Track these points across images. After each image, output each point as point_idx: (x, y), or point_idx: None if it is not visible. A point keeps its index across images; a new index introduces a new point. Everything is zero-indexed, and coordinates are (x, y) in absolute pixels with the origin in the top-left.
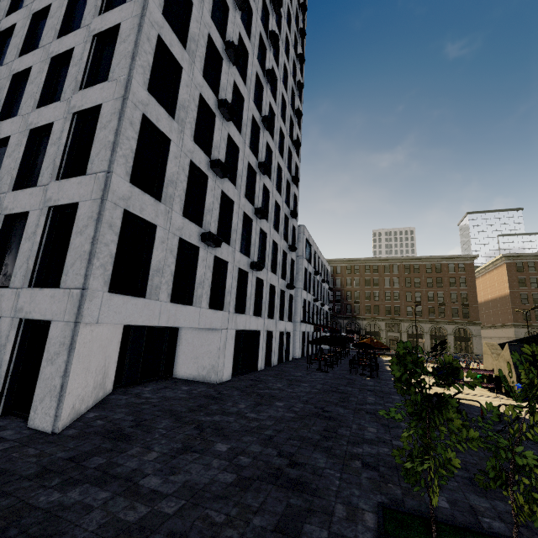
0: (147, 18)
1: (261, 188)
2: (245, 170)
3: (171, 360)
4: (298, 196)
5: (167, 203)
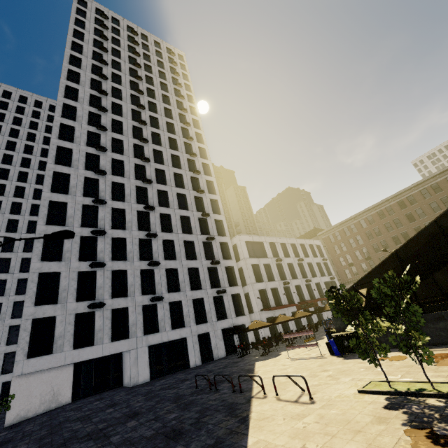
0: (37, 234)
1: (160, 245)
2: (137, 245)
3: (121, 375)
4: (223, 219)
5: (63, 302)
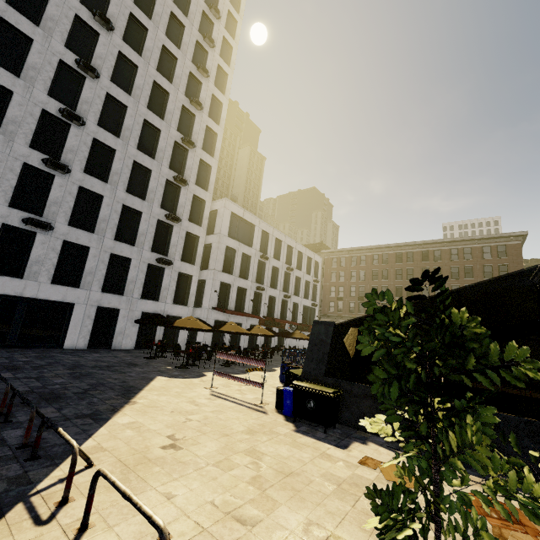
0: None
1: (85, 143)
2: (34, 117)
3: None
4: (213, 165)
5: None
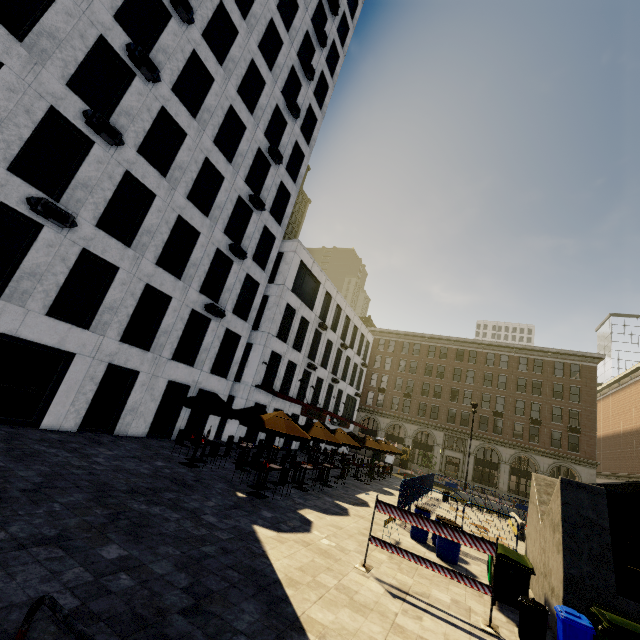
0: None
1: (149, 109)
2: (85, 42)
3: None
4: (293, 193)
5: None
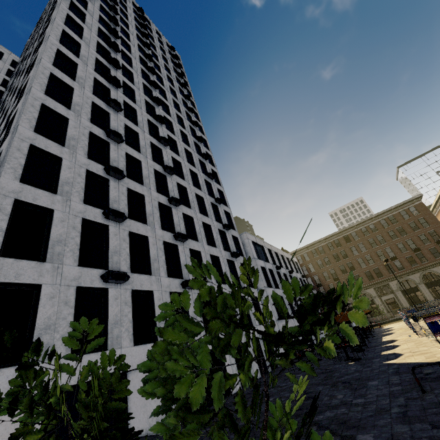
0: (17, 137)
1: (180, 217)
2: (156, 208)
3: None
4: (229, 212)
5: (55, 261)
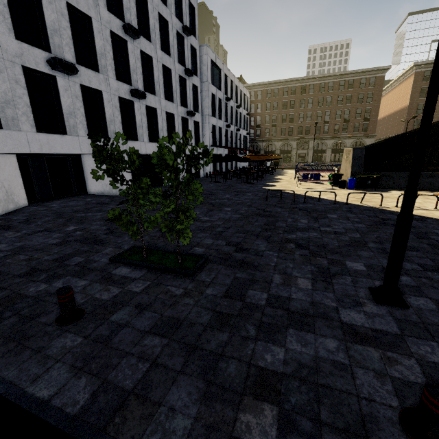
0: None
1: None
2: None
3: (82, 182)
4: (195, 5)
5: None
